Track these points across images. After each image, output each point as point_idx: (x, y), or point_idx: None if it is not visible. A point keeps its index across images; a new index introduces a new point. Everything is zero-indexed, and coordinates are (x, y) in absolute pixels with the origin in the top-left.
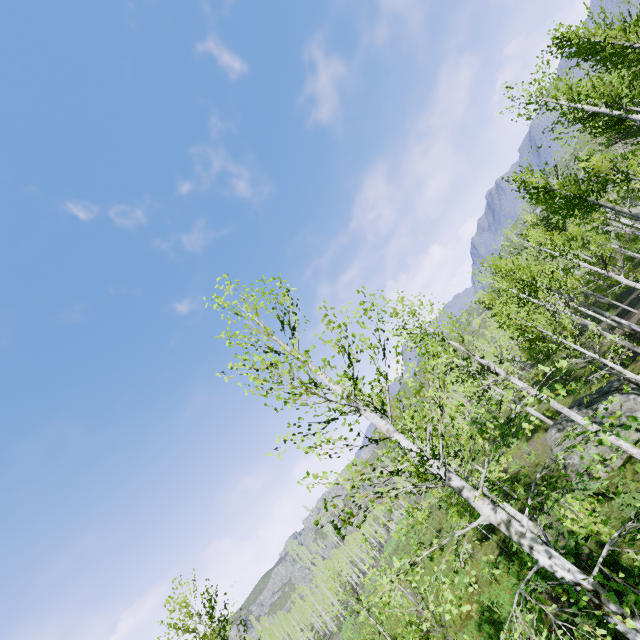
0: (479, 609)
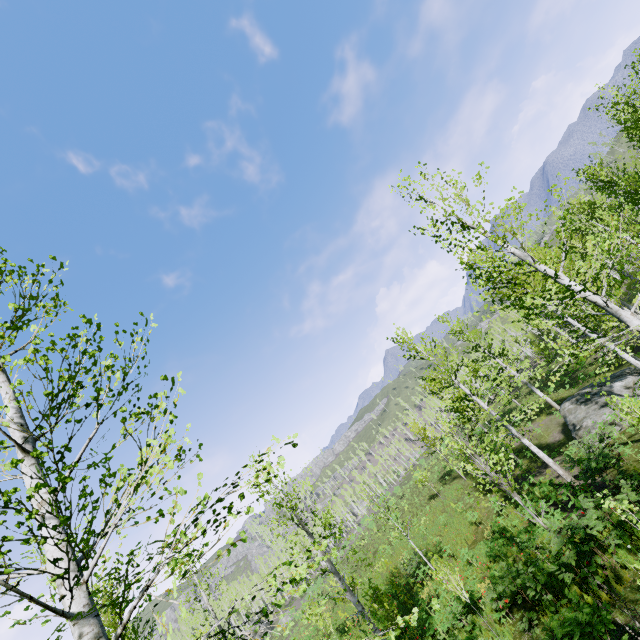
0: (493, 529)
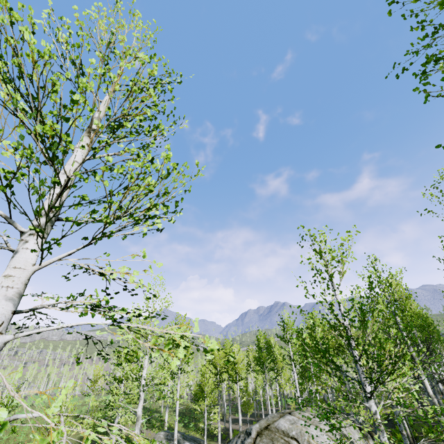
0: None
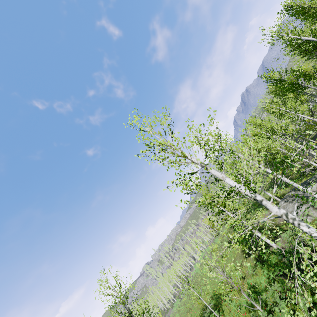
0: (248, 287)
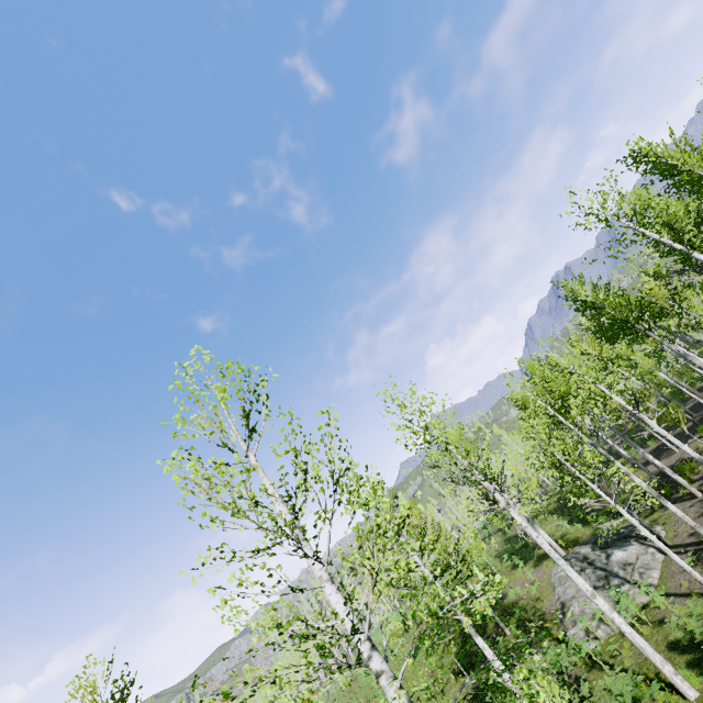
0: None
